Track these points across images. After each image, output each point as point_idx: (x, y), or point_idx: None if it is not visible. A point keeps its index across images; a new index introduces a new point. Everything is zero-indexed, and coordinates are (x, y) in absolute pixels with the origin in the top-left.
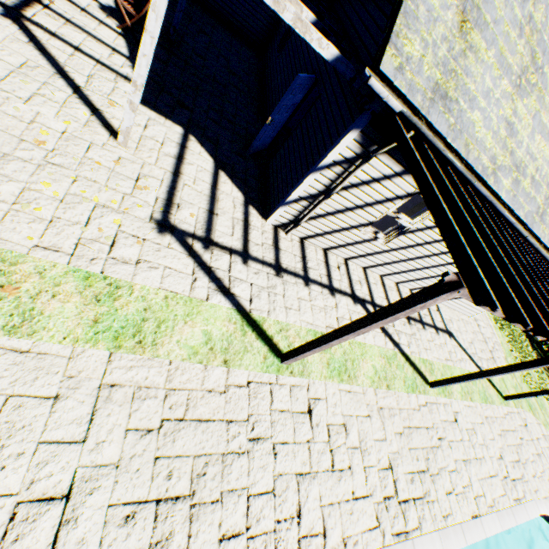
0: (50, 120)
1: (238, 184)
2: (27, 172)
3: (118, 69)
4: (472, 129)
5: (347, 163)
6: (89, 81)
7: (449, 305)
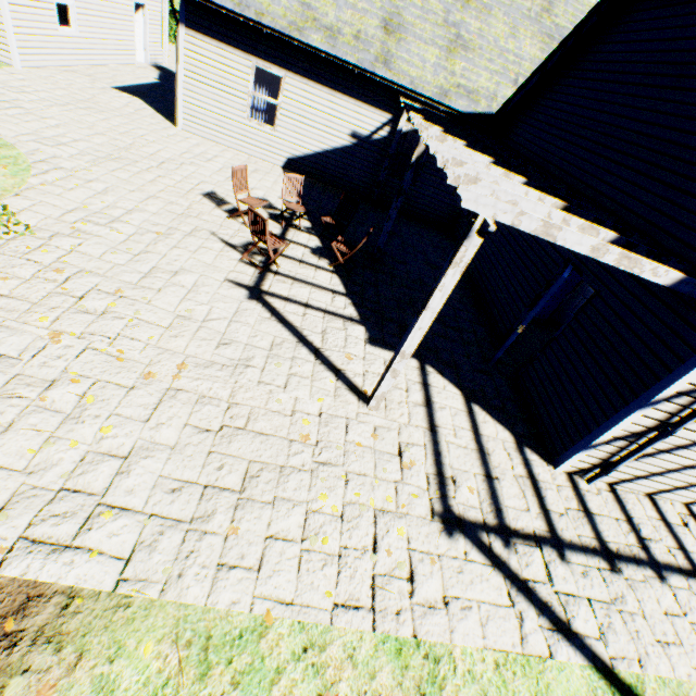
0: (306, 403)
1: (497, 417)
2: (304, 485)
3: (342, 312)
4: None
5: None
6: (324, 338)
7: None
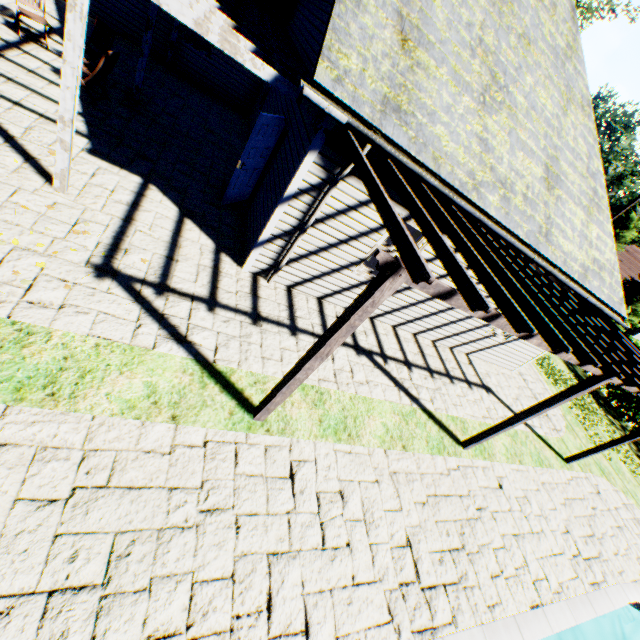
0: None
1: (208, 232)
2: None
3: None
4: (438, 144)
5: (315, 190)
6: (27, 133)
7: (484, 358)
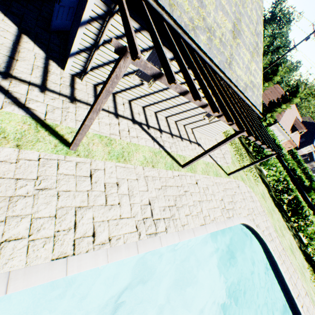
0: None
1: (40, 46)
2: None
3: None
4: None
5: (101, 19)
6: None
7: (200, 131)
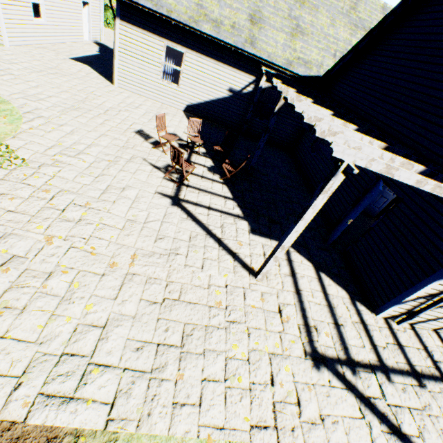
0: (216, 278)
1: (336, 281)
2: (221, 339)
3: (232, 211)
4: None
5: None
6: (222, 231)
7: None
